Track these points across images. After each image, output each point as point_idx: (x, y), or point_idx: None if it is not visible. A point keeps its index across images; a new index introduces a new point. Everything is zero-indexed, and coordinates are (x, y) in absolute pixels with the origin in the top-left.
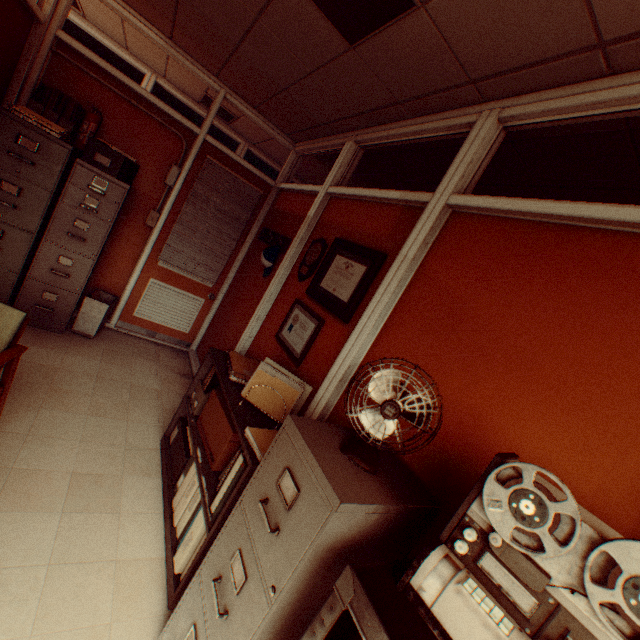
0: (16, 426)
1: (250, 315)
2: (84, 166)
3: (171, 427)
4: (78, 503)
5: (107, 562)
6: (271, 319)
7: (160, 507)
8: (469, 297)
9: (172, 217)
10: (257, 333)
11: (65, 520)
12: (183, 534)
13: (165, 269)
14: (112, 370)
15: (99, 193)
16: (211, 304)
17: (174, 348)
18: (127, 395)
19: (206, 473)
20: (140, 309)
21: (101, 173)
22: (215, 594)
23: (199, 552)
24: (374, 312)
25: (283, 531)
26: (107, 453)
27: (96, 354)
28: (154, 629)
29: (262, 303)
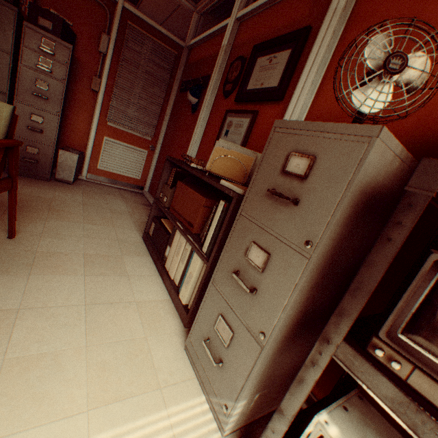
0: (31, 228)
1: (187, 146)
2: (31, 28)
3: (148, 225)
4: (94, 270)
5: (129, 303)
6: (206, 138)
7: (156, 272)
8: (419, 4)
9: (110, 82)
10: (196, 154)
11: (88, 280)
12: (181, 280)
13: (113, 128)
14: (92, 201)
15: (49, 54)
16: (152, 154)
17: (132, 191)
18: (108, 214)
19: (189, 234)
20: (101, 163)
21: (46, 34)
22: (239, 280)
23: (202, 280)
24: (311, 71)
25: (304, 198)
26: (106, 244)
27: (77, 192)
28: (179, 339)
29: (196, 129)
